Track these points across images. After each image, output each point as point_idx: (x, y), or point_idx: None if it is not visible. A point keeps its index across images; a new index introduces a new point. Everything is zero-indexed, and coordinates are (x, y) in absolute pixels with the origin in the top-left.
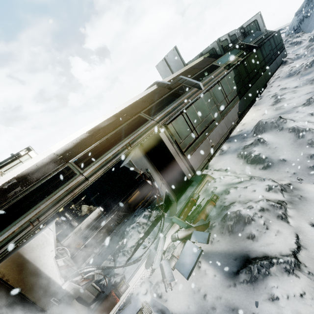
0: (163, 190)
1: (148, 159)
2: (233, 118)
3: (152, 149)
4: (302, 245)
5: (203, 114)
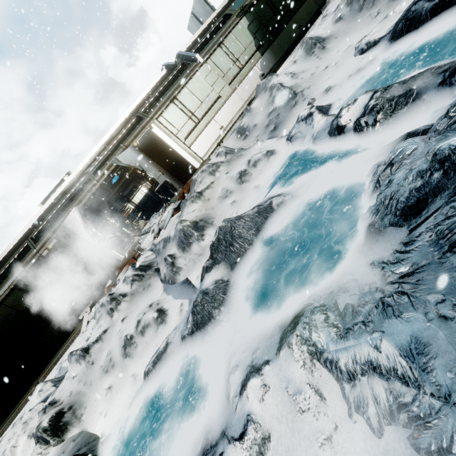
0: (160, 179)
1: (143, 155)
2: (252, 85)
3: (148, 146)
4: (212, 186)
5: (202, 94)
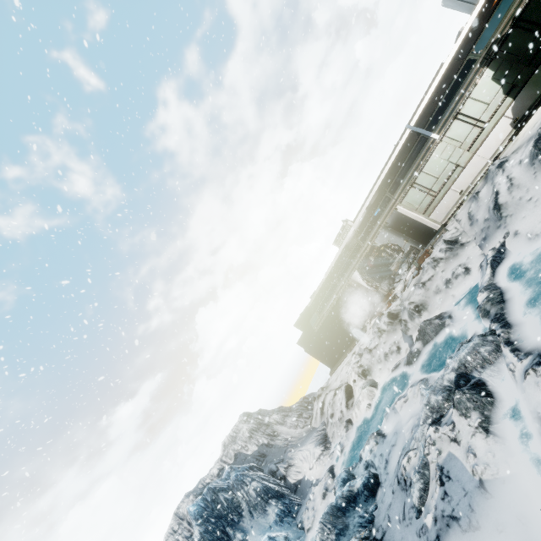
0: (405, 247)
1: (392, 231)
2: (498, 139)
3: (395, 223)
4: (431, 279)
5: (438, 171)
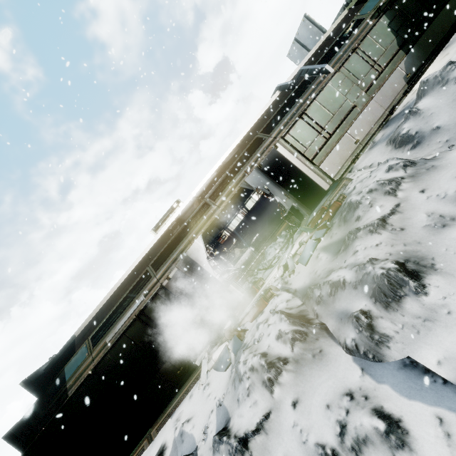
0: (287, 204)
1: (268, 178)
2: (394, 89)
3: (272, 168)
4: (399, 210)
5: (334, 106)
